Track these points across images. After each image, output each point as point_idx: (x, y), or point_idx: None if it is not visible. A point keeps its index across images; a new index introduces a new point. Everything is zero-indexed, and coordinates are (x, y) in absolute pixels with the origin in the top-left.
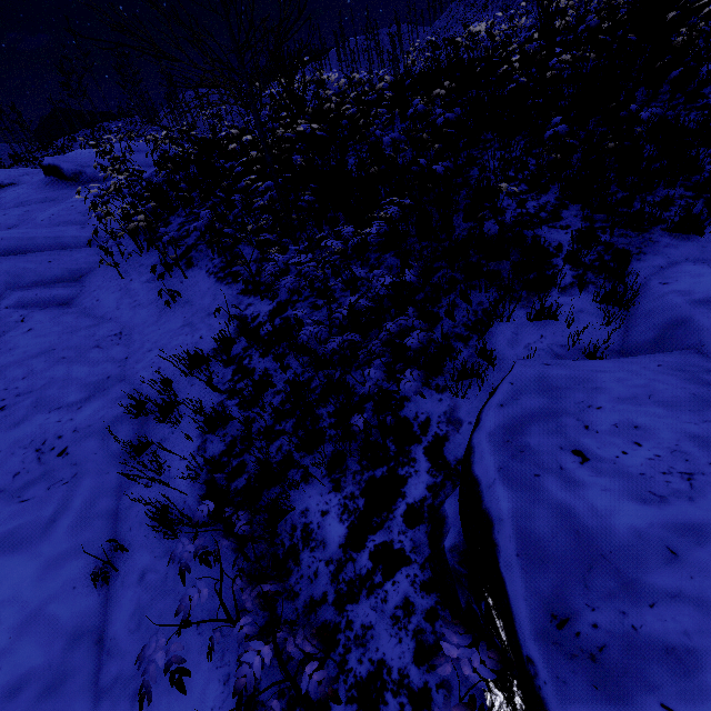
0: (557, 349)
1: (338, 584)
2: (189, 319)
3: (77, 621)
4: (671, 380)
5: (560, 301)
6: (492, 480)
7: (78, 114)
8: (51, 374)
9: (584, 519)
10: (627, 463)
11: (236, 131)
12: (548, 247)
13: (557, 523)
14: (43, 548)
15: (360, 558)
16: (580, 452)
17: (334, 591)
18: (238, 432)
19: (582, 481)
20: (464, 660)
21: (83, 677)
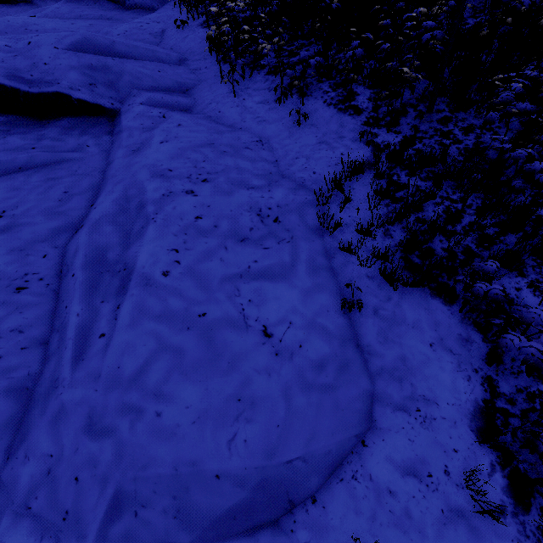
0: None
1: None
2: (322, 138)
3: (339, 331)
4: None
5: None
6: None
7: None
8: (224, 162)
9: None
10: None
11: None
12: None
13: None
14: (296, 282)
15: None
16: None
17: None
18: (415, 227)
19: None
20: None
21: (358, 364)
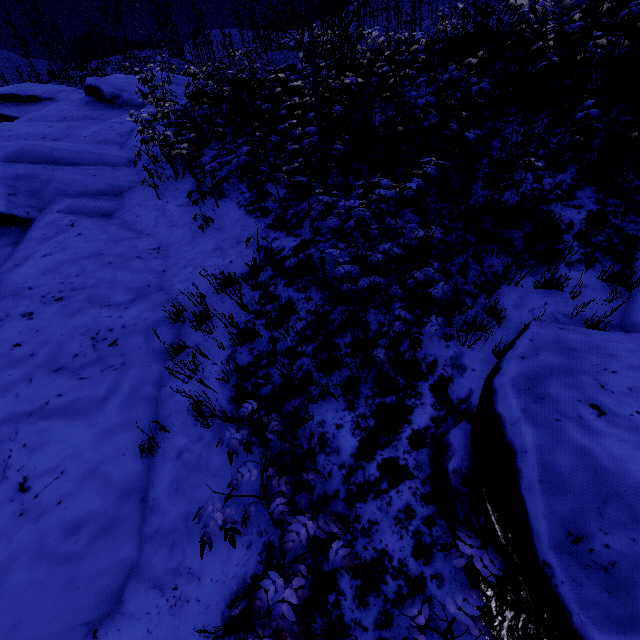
0: (559, 317)
1: (349, 485)
2: (220, 244)
3: (126, 481)
4: None
5: (566, 274)
6: (517, 418)
7: (112, 40)
8: (100, 276)
9: (602, 461)
10: None
11: (282, 75)
12: (559, 223)
13: (577, 461)
14: (99, 419)
15: (369, 467)
16: (597, 407)
17: (346, 490)
18: (264, 348)
19: (600, 430)
20: (476, 558)
21: (131, 524)
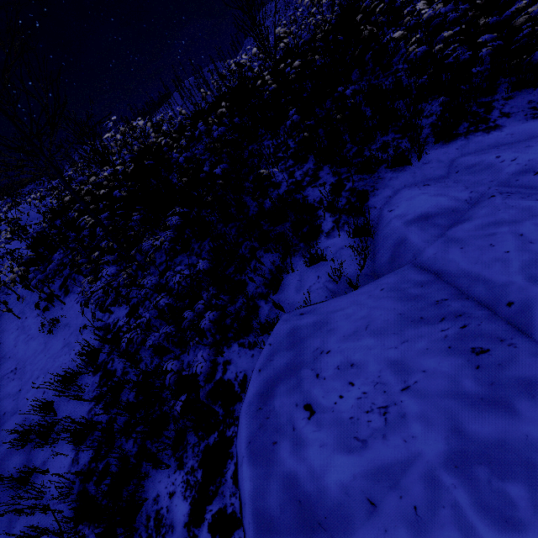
0: (329, 285)
1: None
2: (67, 339)
3: None
4: (386, 303)
5: (327, 244)
6: (242, 458)
7: None
8: None
9: (305, 485)
10: (341, 409)
11: None
12: (313, 203)
13: (284, 497)
14: None
15: (201, 533)
16: (309, 406)
17: None
18: (103, 435)
19: (307, 440)
20: None
21: None
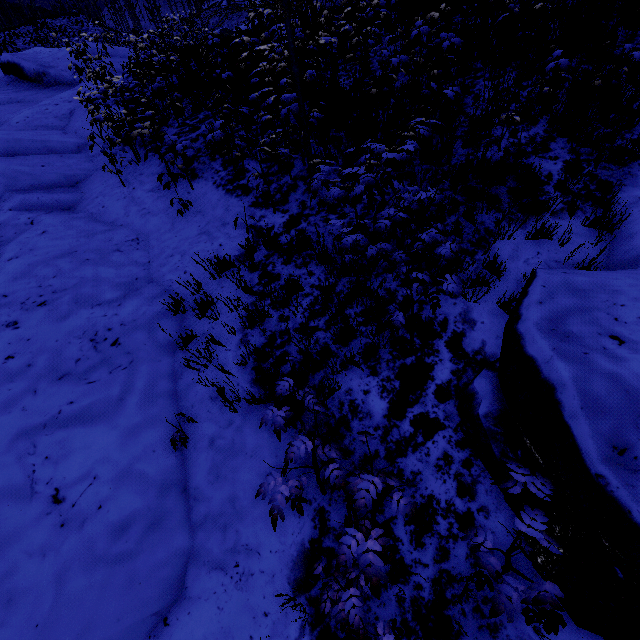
0: (552, 264)
1: (387, 444)
2: (204, 228)
3: (162, 476)
4: None
5: (553, 224)
6: (549, 357)
7: (17, 7)
8: (80, 274)
9: (632, 382)
10: None
11: (247, 39)
12: (539, 175)
13: (610, 386)
14: (119, 420)
15: (403, 425)
16: (616, 337)
17: (385, 449)
18: (275, 328)
19: (624, 357)
20: (529, 483)
21: (178, 516)
